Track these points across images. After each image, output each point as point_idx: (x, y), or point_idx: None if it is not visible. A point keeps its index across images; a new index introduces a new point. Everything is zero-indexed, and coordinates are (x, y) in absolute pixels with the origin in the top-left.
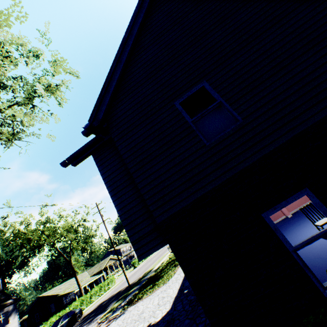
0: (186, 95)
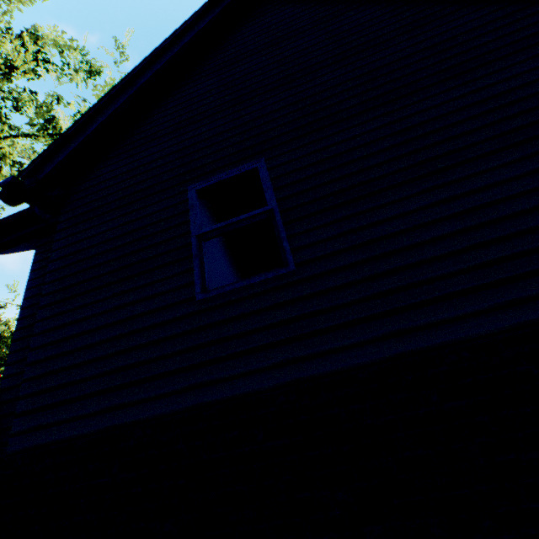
0: (215, 178)
